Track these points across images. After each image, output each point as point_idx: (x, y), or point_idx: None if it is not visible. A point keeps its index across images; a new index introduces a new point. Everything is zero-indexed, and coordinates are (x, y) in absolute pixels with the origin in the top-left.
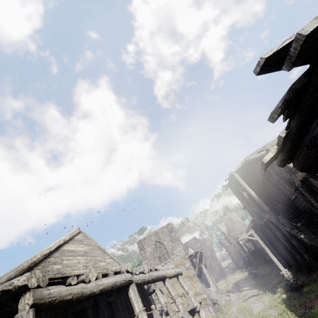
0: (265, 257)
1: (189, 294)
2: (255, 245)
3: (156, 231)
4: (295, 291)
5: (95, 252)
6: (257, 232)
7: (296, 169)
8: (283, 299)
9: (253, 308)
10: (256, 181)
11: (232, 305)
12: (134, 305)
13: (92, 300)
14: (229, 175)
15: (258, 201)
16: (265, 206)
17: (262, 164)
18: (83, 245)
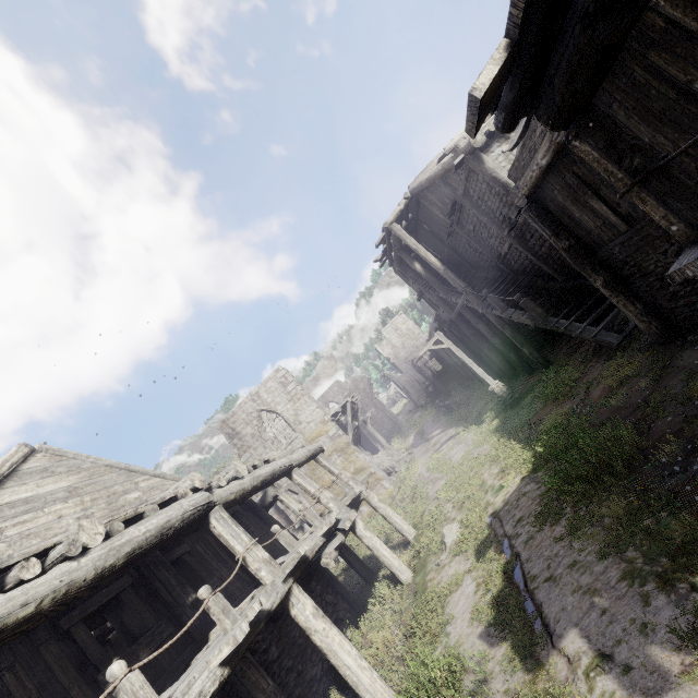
0: (460, 375)
1: (344, 478)
2: (443, 362)
3: (254, 393)
4: (512, 409)
5: (103, 480)
6: (446, 336)
7: (544, 124)
8: (496, 427)
9: (451, 457)
10: (437, 234)
11: (418, 466)
12: (231, 545)
13: (130, 575)
14: (383, 231)
15: (445, 274)
16: (458, 280)
17: (469, 111)
18: (58, 476)
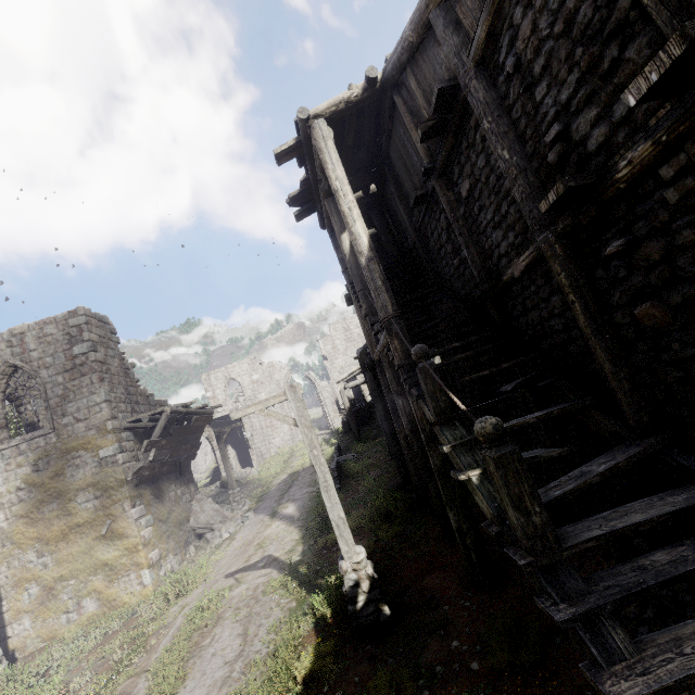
0: None
1: None
2: None
3: (16, 331)
4: (357, 647)
5: None
6: None
7: None
8: None
9: (200, 660)
10: (407, 196)
11: (202, 579)
12: None
13: None
14: (297, 130)
15: (367, 268)
16: (386, 294)
17: None
18: None
